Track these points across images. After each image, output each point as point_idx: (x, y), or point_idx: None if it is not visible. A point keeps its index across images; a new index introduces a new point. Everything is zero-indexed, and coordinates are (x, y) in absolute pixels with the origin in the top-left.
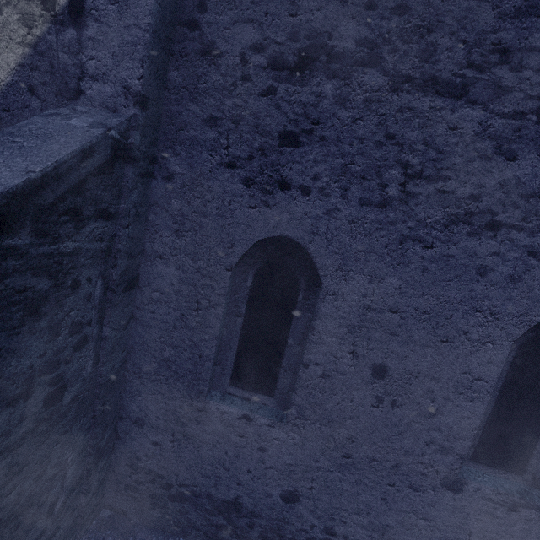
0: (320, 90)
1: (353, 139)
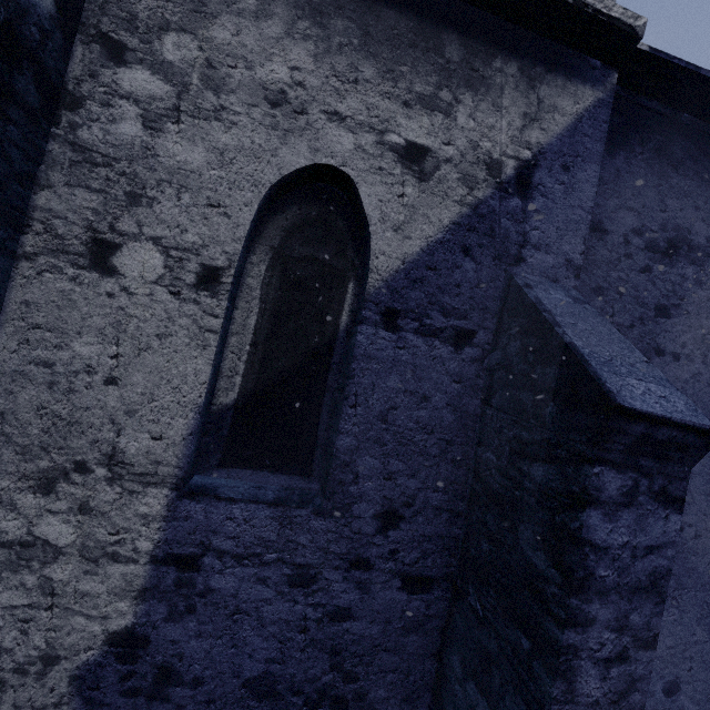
0: (683, 273)
1: (708, 314)
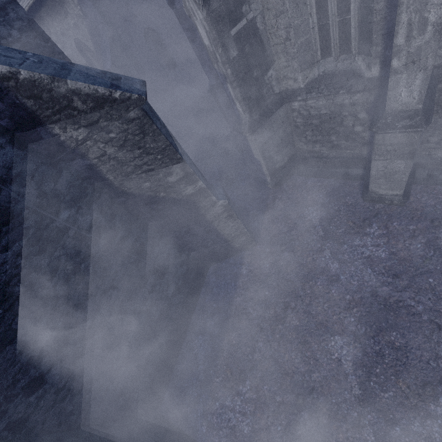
0: None
1: None
